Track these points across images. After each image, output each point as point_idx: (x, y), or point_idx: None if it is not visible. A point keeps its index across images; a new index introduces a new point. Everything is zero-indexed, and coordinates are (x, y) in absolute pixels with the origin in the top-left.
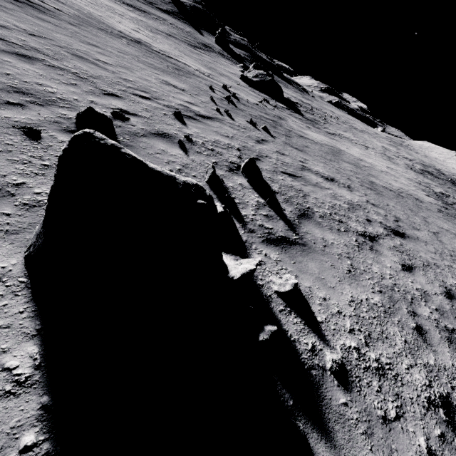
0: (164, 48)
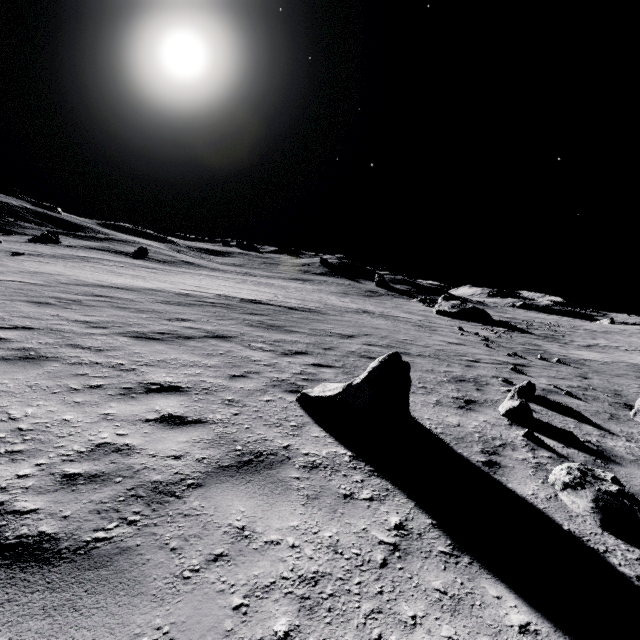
0: (374, 308)
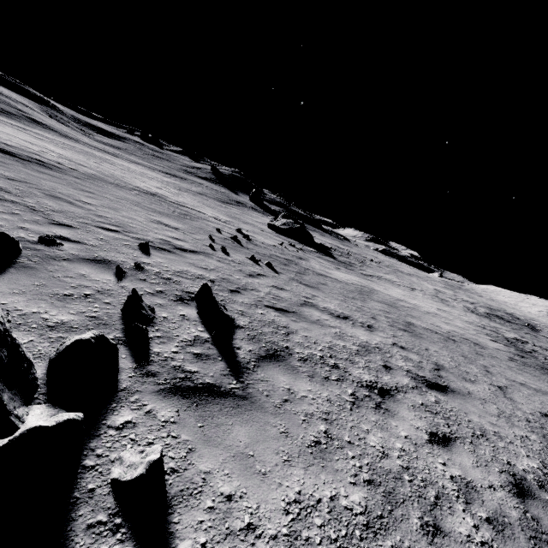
0: (184, 200)
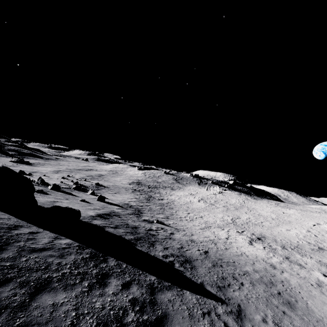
0: None
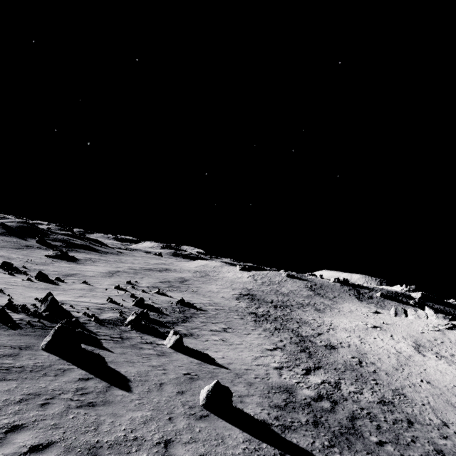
0: (2, 254)
